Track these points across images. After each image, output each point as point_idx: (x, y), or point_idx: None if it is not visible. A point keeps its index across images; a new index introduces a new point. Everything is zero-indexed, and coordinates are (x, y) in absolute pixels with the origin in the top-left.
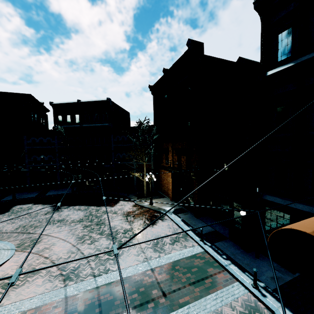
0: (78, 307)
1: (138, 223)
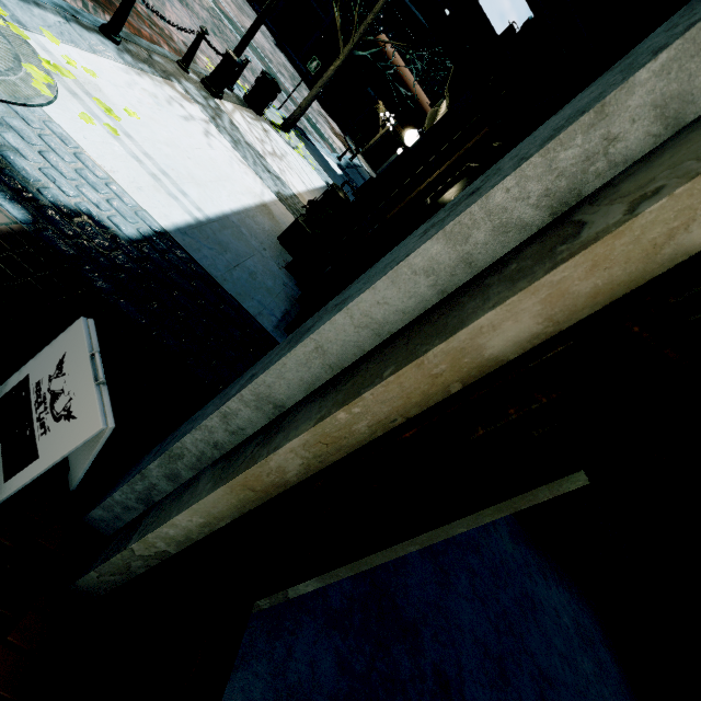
0: (239, 29)
1: (325, 121)
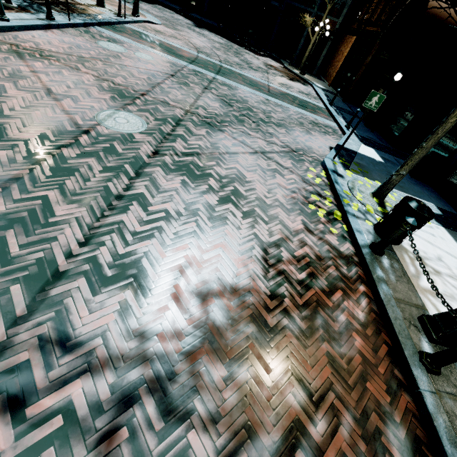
0: (205, 62)
1: (276, 72)
